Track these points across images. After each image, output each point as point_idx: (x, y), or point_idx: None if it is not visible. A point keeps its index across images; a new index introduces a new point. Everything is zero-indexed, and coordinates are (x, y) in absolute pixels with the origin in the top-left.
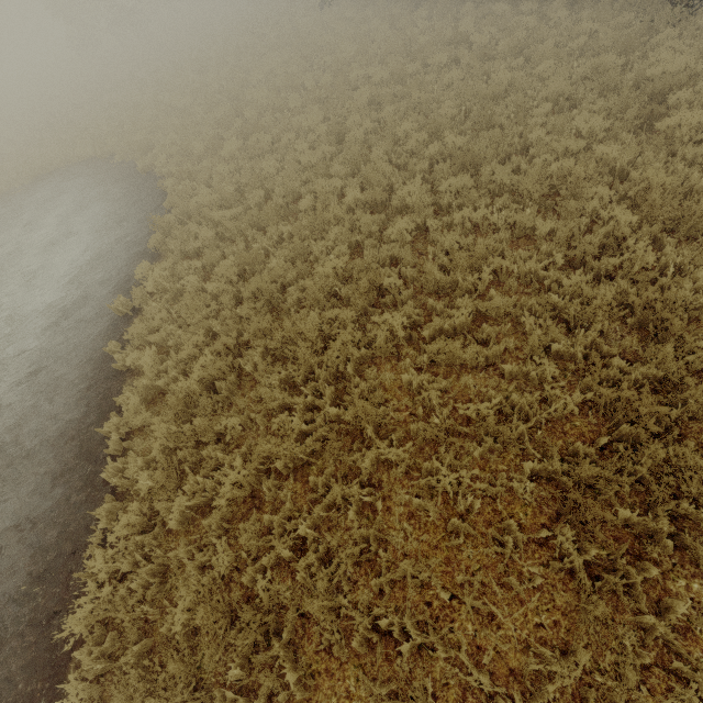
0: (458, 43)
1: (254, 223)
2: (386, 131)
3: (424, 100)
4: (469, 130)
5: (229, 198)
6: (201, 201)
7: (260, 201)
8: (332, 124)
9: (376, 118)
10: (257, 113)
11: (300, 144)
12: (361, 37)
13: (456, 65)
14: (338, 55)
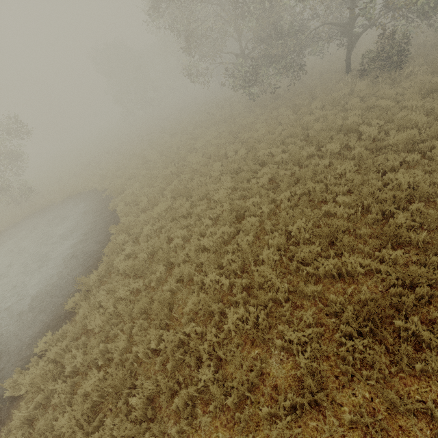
0: (348, 131)
1: (146, 307)
2: (279, 223)
3: (318, 190)
4: (368, 233)
5: (137, 268)
6: (118, 265)
7: (162, 274)
8: (234, 205)
9: (273, 196)
10: (190, 175)
11: (206, 219)
12: (271, 120)
13: (346, 148)
14: (253, 134)
